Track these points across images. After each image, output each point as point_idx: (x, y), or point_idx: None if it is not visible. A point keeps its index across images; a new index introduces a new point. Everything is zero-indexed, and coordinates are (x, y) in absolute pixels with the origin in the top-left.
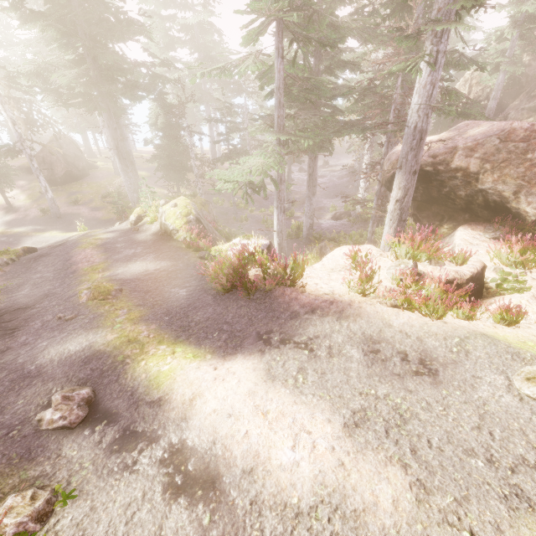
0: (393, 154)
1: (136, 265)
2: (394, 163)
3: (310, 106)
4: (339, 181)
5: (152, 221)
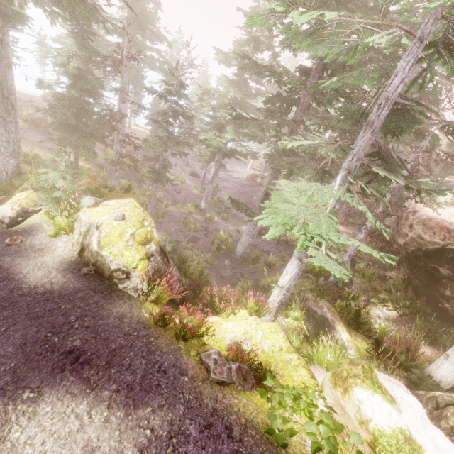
0: (431, 220)
1: (46, 436)
2: (445, 235)
3: (293, 125)
4: (243, 189)
5: (58, 231)
